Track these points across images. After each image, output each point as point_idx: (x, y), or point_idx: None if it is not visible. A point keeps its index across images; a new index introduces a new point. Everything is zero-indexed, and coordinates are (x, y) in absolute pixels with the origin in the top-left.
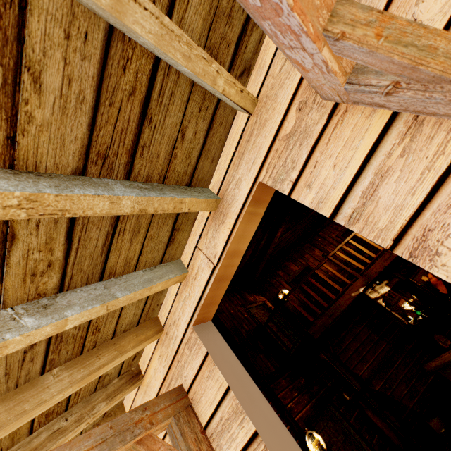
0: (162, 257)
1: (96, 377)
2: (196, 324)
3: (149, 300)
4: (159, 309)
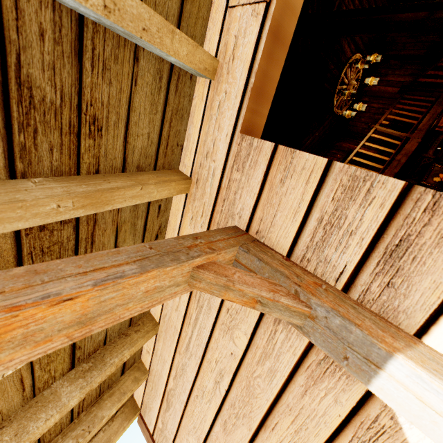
0: (177, 23)
1: (110, 208)
2: (243, 132)
3: (166, 123)
4: (180, 158)
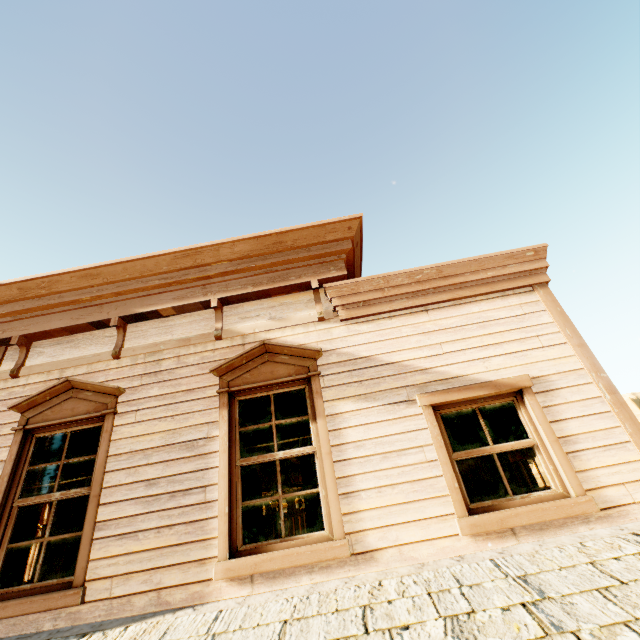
0: None
1: None
2: None
3: None
4: None
